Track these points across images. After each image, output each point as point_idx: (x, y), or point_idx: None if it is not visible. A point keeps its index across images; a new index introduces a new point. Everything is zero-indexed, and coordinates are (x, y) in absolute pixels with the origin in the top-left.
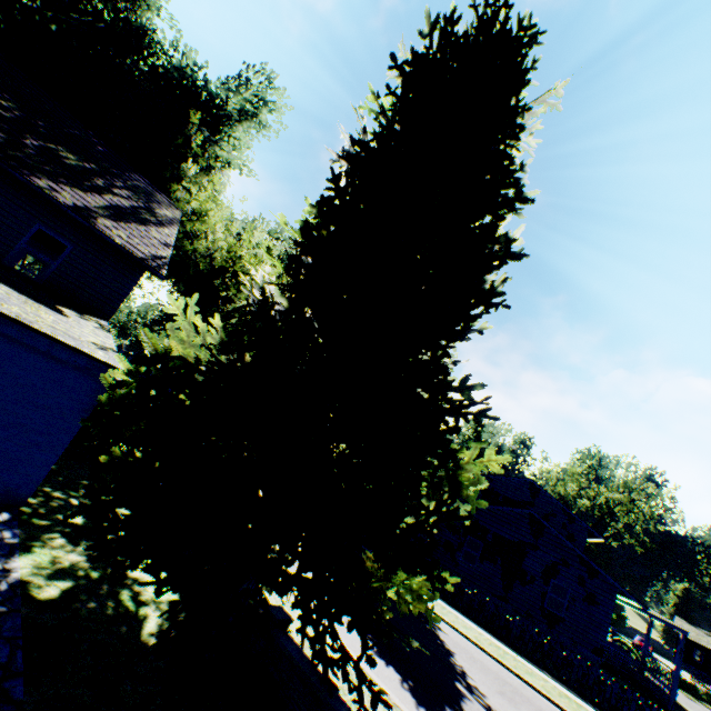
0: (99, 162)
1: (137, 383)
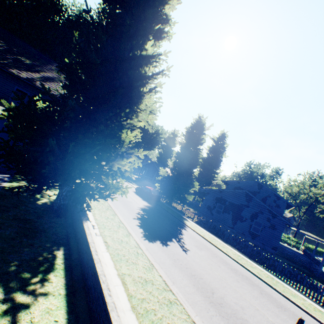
0: (40, 61)
1: (6, 118)
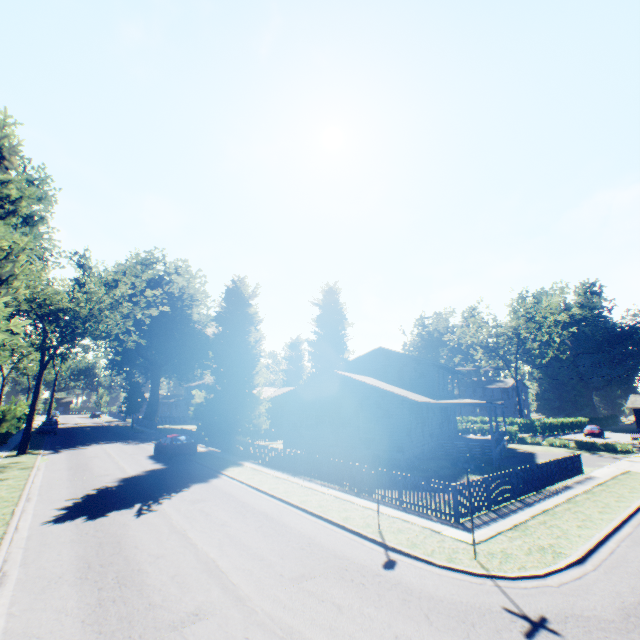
0: None
1: None
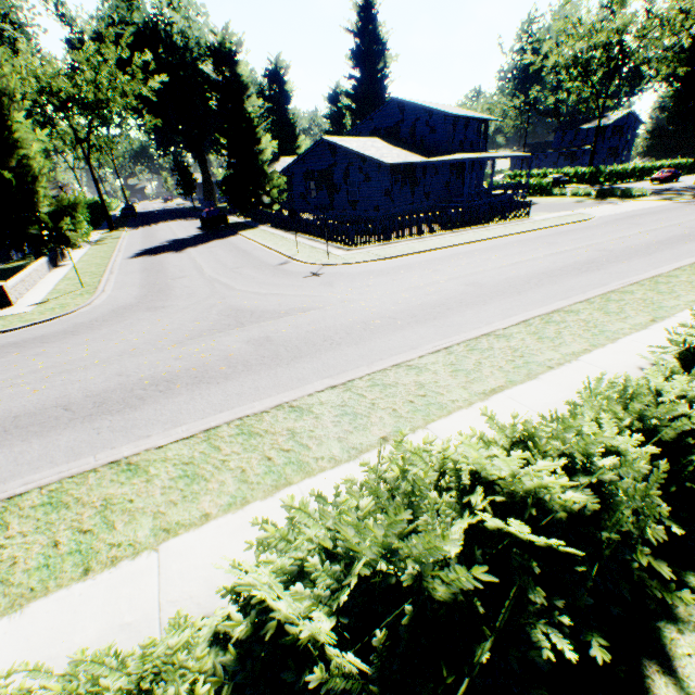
0: None
1: None
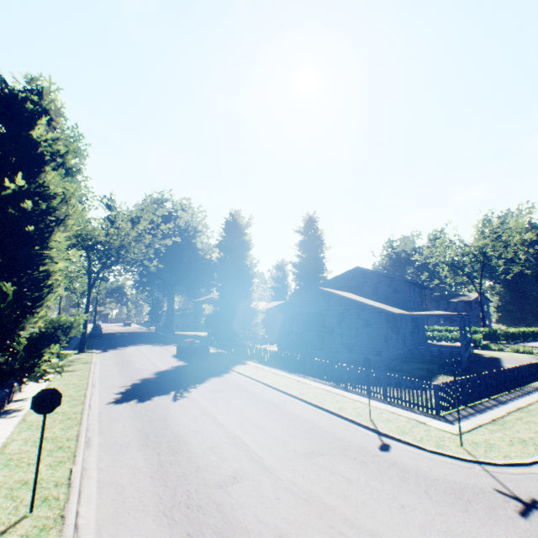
0: None
1: None
